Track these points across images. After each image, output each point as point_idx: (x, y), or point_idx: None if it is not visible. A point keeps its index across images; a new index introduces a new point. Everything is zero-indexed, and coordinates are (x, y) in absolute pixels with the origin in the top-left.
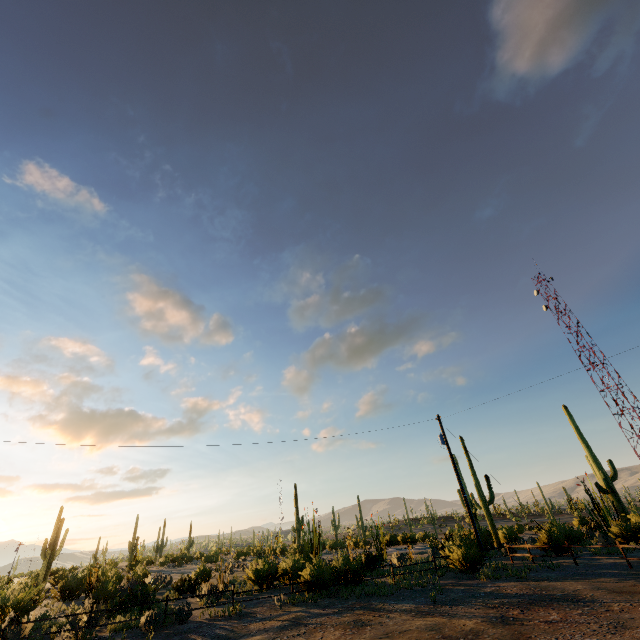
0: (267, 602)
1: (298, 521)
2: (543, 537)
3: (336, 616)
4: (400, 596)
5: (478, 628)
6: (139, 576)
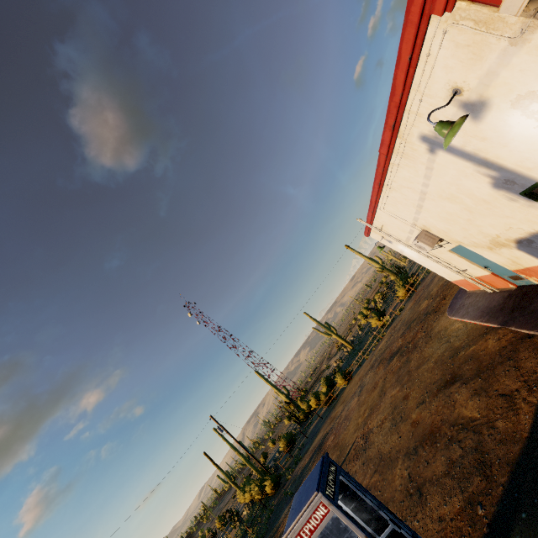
0: None
1: None
2: (285, 444)
3: None
4: (274, 521)
5: None
6: None
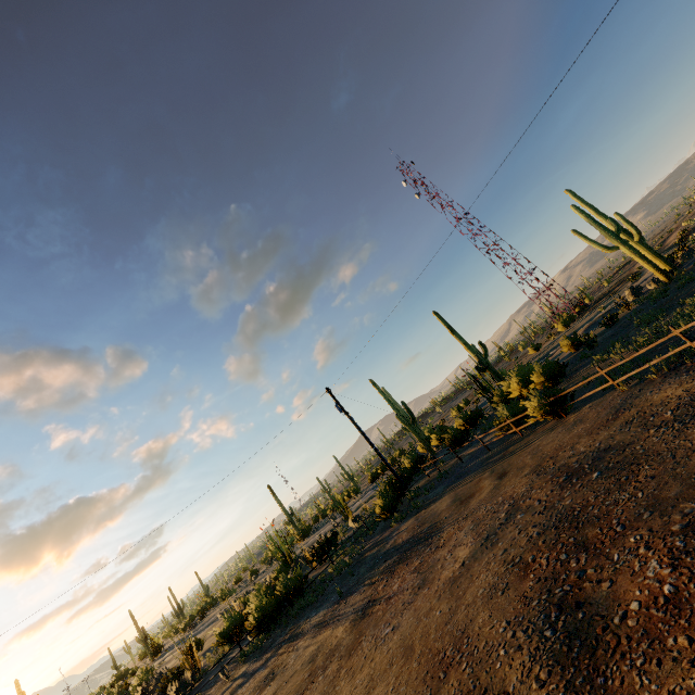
0: (227, 669)
1: (288, 514)
2: (447, 439)
3: (262, 670)
4: (325, 596)
5: (341, 639)
6: (138, 686)
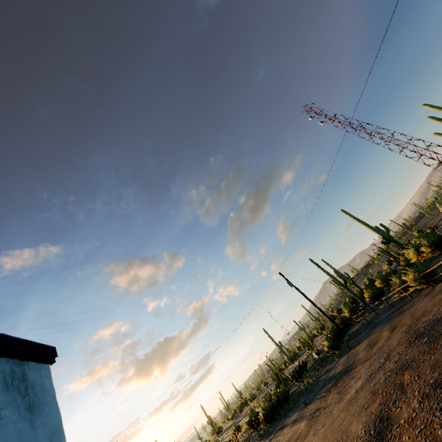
0: None
1: (279, 346)
2: (369, 296)
3: None
4: (299, 404)
5: (302, 430)
6: None
